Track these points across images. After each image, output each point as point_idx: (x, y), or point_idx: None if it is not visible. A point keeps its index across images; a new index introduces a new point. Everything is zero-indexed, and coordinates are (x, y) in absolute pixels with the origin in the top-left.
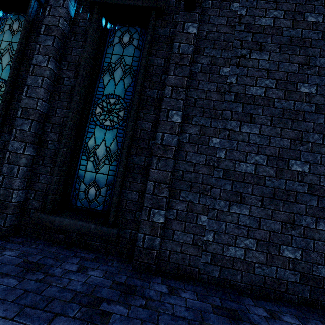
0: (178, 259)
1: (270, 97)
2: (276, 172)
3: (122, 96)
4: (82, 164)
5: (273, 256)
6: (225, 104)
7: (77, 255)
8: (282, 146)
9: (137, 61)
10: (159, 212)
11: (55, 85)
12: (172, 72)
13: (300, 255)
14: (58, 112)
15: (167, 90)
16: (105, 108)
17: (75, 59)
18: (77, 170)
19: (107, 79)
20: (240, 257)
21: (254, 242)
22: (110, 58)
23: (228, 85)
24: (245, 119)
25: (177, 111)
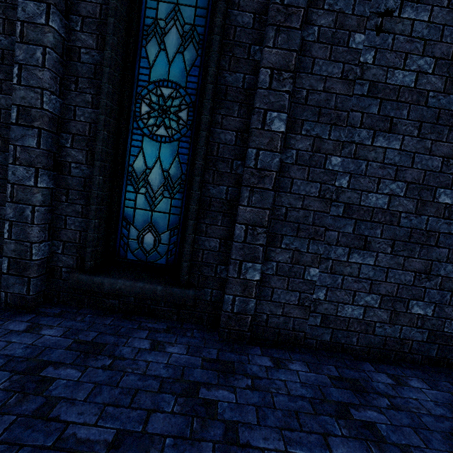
0: (279, 323)
1: (423, 89)
2: (416, 207)
3: (182, 83)
4: (128, 199)
5: (399, 314)
6: (353, 101)
7: (143, 326)
8: (429, 168)
9: (204, 17)
10: (253, 266)
11: (64, 61)
12: (271, 42)
13: (432, 310)
14: (78, 113)
15: (263, 75)
16: (156, 105)
17: (95, 10)
18: (121, 208)
19: (155, 52)
20: (358, 317)
21: (377, 299)
22: (155, 9)
23: (361, 66)
24: (382, 125)
25: (280, 114)
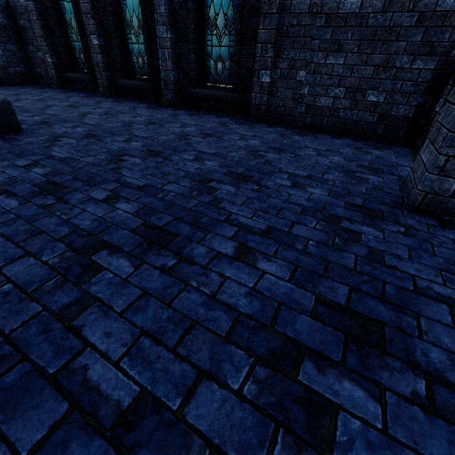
0: (280, 111)
1: None
2: (384, 5)
3: None
4: (208, 40)
5: (358, 102)
6: None
7: (216, 114)
8: None
9: None
10: (266, 73)
11: None
12: None
13: (383, 98)
14: None
15: None
16: None
17: None
18: (205, 47)
19: None
20: (329, 105)
21: (343, 91)
22: None
23: None
24: None
25: None
